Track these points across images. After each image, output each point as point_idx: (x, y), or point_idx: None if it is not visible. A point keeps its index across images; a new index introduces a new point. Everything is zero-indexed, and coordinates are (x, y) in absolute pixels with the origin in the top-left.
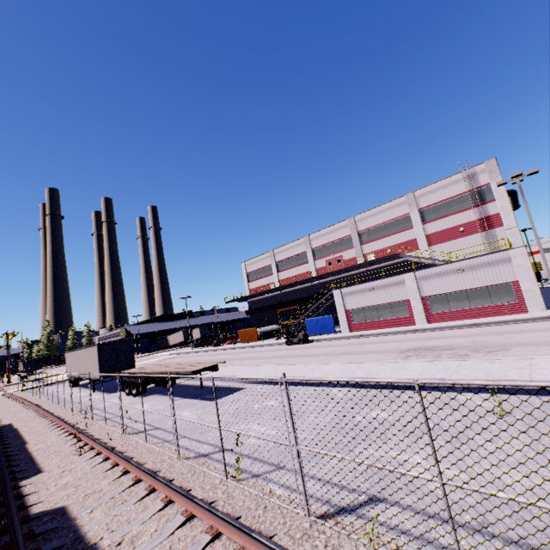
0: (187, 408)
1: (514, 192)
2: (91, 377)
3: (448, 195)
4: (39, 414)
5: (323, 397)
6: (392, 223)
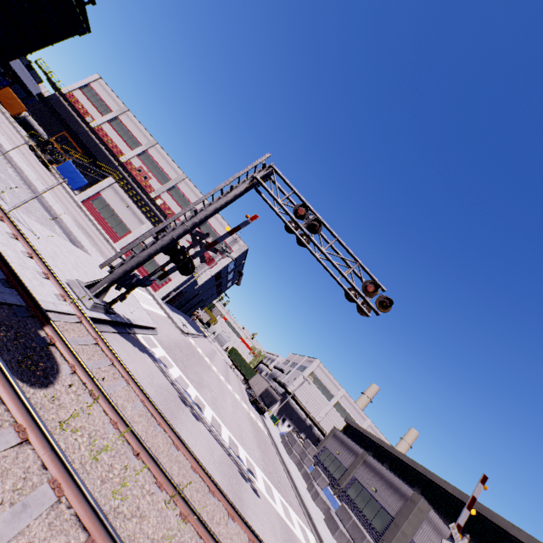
0: None
1: (242, 274)
2: None
3: (221, 233)
4: None
5: (0, 161)
6: None
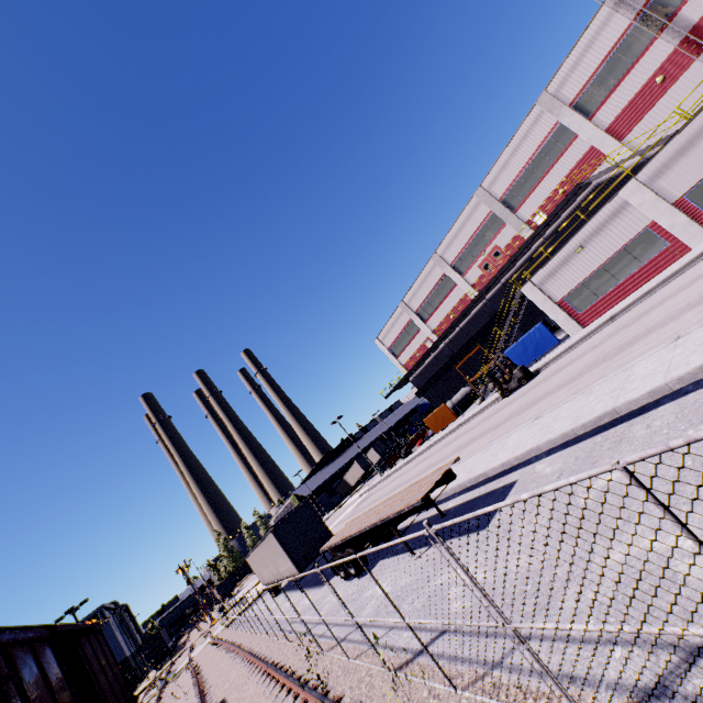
0: (453, 562)
1: None
2: (288, 576)
3: (602, 52)
4: (252, 666)
5: None
6: (540, 153)
